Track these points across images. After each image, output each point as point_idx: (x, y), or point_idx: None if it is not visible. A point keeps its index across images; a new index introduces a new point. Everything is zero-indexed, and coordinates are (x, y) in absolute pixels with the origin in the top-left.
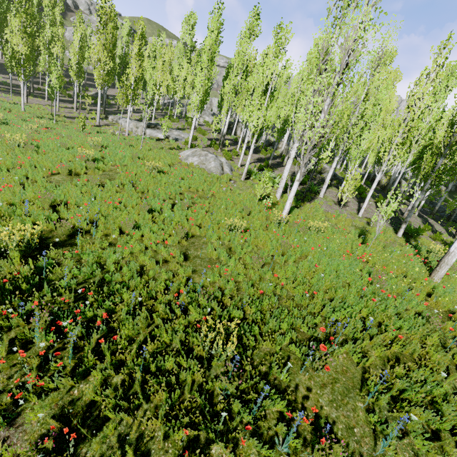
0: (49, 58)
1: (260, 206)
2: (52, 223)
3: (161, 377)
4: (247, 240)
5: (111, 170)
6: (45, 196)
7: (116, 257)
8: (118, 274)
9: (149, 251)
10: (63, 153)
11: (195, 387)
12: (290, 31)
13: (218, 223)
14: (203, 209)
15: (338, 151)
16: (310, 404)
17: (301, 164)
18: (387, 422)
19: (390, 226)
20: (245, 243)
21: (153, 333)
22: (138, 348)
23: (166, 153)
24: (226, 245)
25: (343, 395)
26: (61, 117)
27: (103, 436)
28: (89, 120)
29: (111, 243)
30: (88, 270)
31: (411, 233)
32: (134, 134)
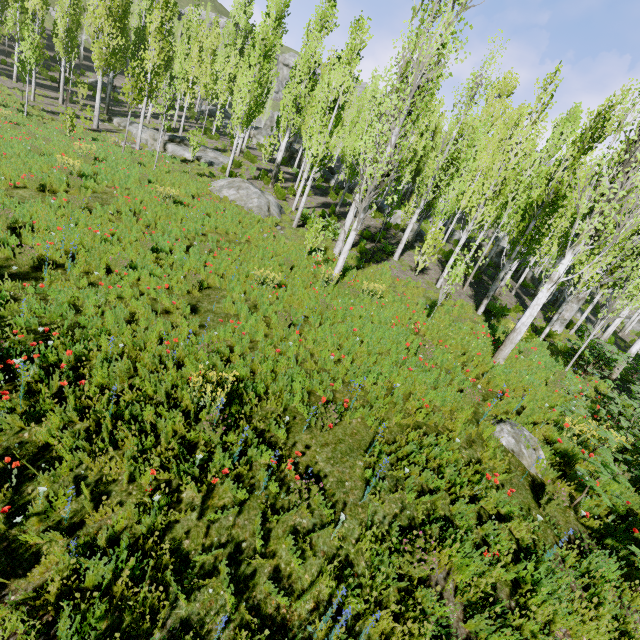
0: (22, 15)
1: (310, 261)
2: (9, 249)
3: (133, 422)
4: (279, 296)
5: (106, 192)
6: (1, 212)
7: (98, 299)
8: (97, 318)
9: (145, 297)
10: (35, 160)
11: (176, 439)
12: (367, 30)
13: (247, 275)
14: (231, 257)
15: (420, 202)
16: (304, 459)
17: (360, 209)
18: (384, 479)
19: (473, 302)
20: (276, 300)
21: (133, 384)
22: (113, 399)
23: (190, 180)
24: (251, 302)
25: (345, 454)
26: (38, 110)
27: (54, 474)
28: (81, 119)
29: (93, 283)
30: (56, 310)
31: (495, 313)
32: (149, 149)
